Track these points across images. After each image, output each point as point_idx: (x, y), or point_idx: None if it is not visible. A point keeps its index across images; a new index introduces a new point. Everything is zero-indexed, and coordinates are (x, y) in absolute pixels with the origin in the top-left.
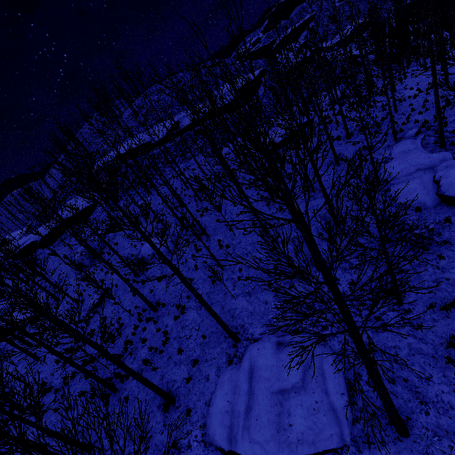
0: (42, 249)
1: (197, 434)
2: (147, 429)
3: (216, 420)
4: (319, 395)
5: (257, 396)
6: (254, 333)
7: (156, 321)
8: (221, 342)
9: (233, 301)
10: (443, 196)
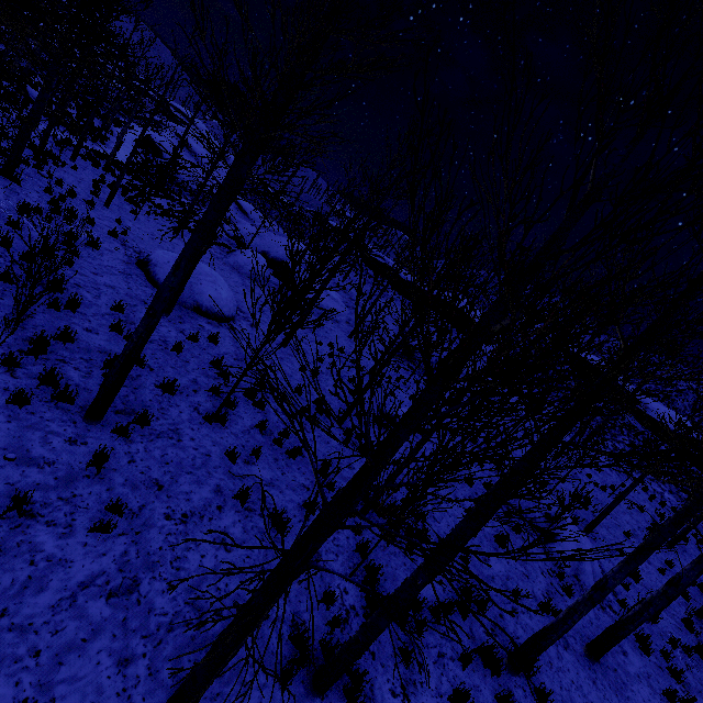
0: (391, 285)
1: None
2: None
3: None
4: None
5: None
6: None
7: None
8: None
9: None
10: None
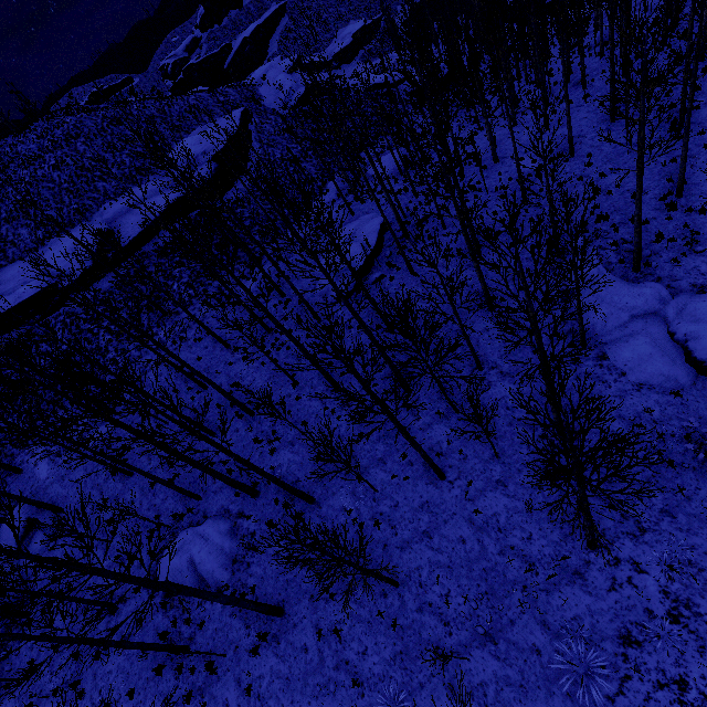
0: None
1: None
2: None
3: None
4: None
5: None
6: None
7: None
8: None
9: (466, 666)
10: (702, 367)
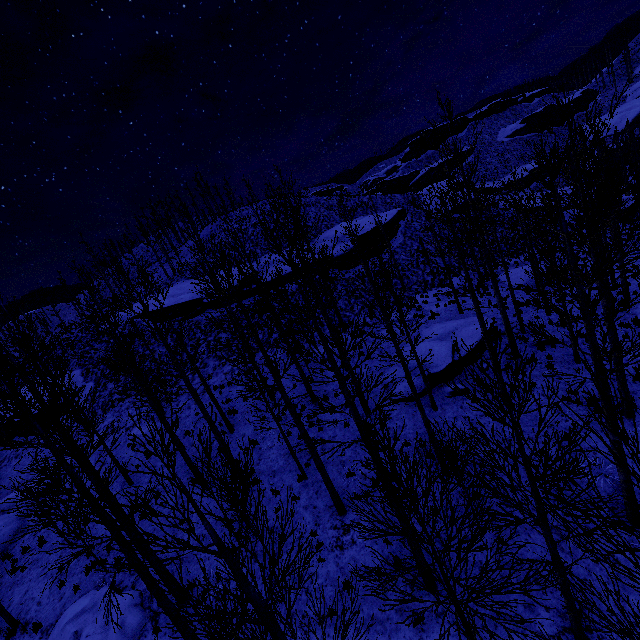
0: None
1: None
2: None
3: None
4: None
5: None
6: None
7: None
8: None
9: None
10: None
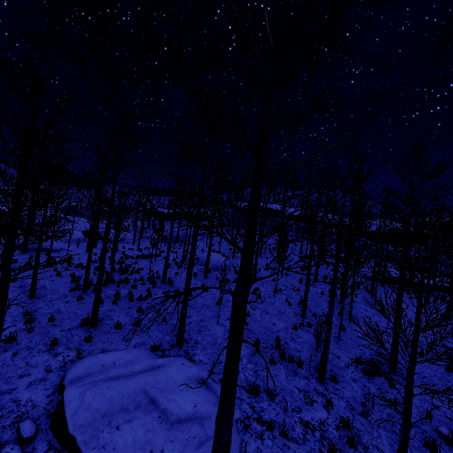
0: None
1: (70, 355)
2: (61, 320)
3: (91, 361)
4: (173, 450)
5: (133, 379)
6: (197, 354)
7: (155, 286)
8: (169, 334)
9: (214, 324)
10: None
